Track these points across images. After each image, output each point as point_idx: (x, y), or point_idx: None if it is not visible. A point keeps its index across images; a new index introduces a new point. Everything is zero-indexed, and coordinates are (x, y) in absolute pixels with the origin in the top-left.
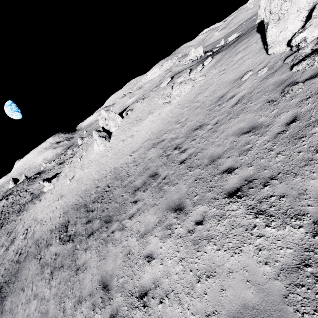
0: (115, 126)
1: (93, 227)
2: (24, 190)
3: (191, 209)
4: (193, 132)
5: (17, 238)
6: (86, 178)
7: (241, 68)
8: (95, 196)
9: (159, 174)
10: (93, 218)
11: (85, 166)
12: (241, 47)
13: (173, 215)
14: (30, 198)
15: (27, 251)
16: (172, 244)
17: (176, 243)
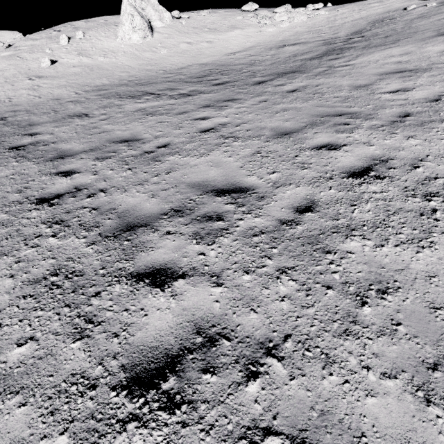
0: (161, 20)
1: (254, 80)
2: None
3: None
4: (369, 31)
5: None
6: (111, 66)
7: (393, 7)
8: (189, 75)
9: (352, 46)
10: (233, 81)
11: (94, 53)
12: (372, 1)
13: None
14: None
15: None
16: None
17: None
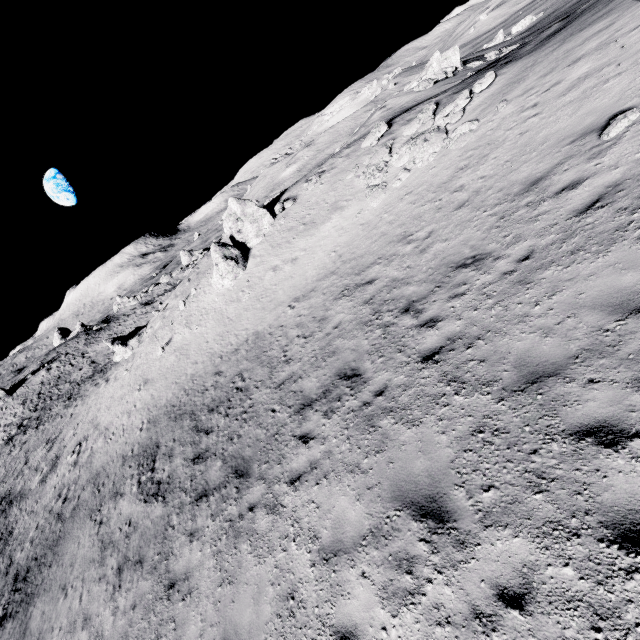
0: (258, 235)
1: (207, 478)
2: (79, 354)
3: (477, 533)
4: (454, 274)
5: (62, 460)
6: (195, 347)
7: (596, 102)
8: (214, 396)
9: (365, 375)
10: (208, 453)
11: (194, 320)
12: (588, 45)
13: (417, 529)
14: (89, 372)
15: (78, 495)
16: (419, 633)
17: (433, 637)
